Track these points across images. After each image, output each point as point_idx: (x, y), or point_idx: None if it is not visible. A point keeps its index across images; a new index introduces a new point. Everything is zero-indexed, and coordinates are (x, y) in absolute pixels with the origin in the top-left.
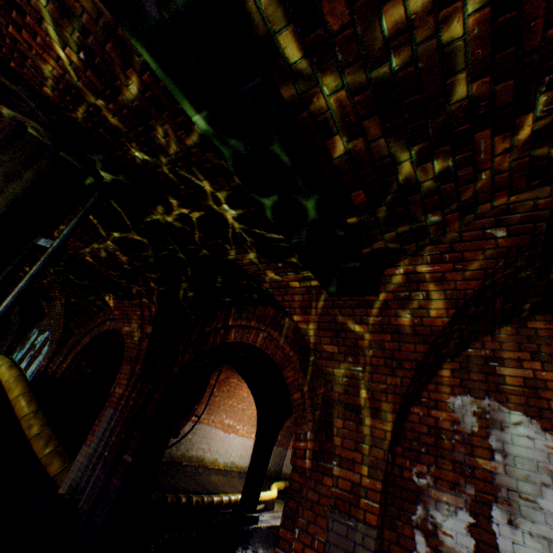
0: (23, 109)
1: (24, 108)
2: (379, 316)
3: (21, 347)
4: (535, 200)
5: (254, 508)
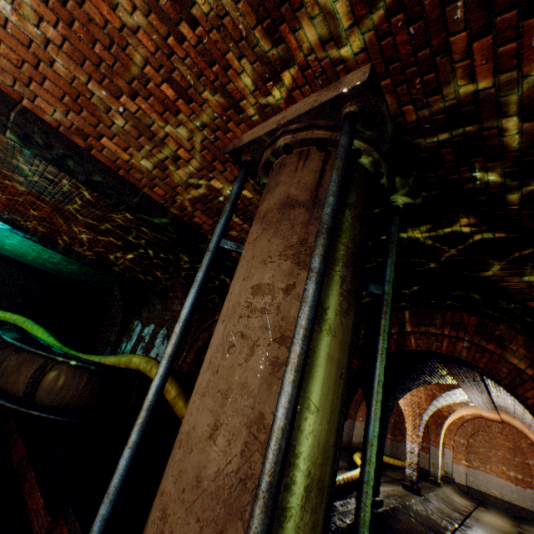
0: (362, 134)
1: (362, 133)
2: None
3: (127, 338)
4: None
5: (377, 492)
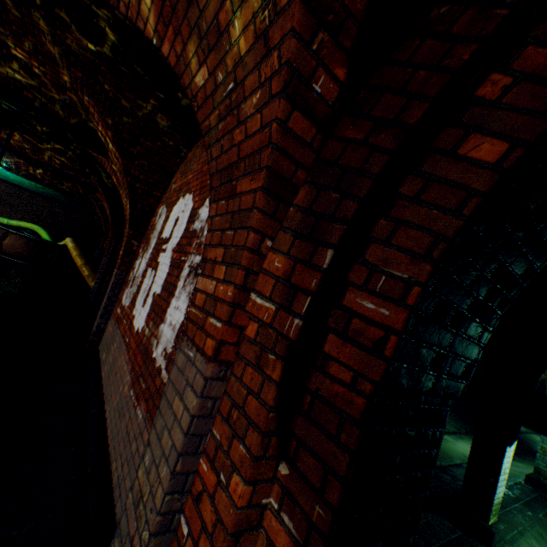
0: None
1: None
2: (117, 165)
3: None
4: (73, 76)
5: None
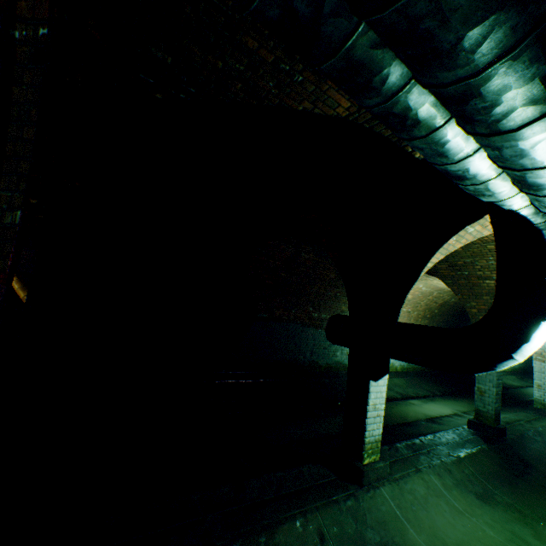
0: None
1: None
2: None
3: None
4: None
5: None
